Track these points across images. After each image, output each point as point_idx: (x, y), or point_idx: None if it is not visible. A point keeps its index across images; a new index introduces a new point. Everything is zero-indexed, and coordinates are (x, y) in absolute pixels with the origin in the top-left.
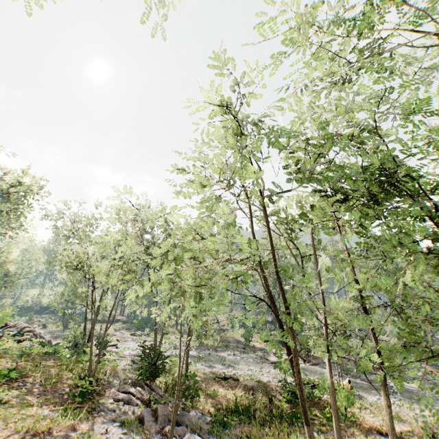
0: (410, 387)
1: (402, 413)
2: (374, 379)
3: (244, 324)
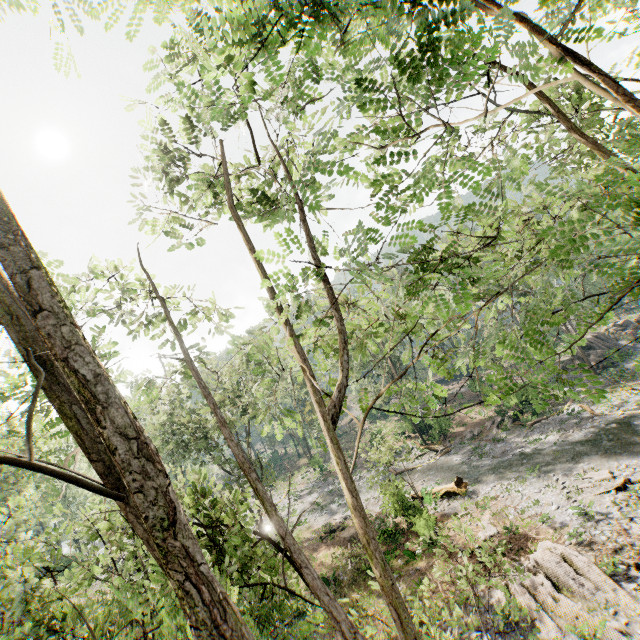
0: (544, 445)
1: (505, 505)
2: (506, 450)
3: (384, 413)
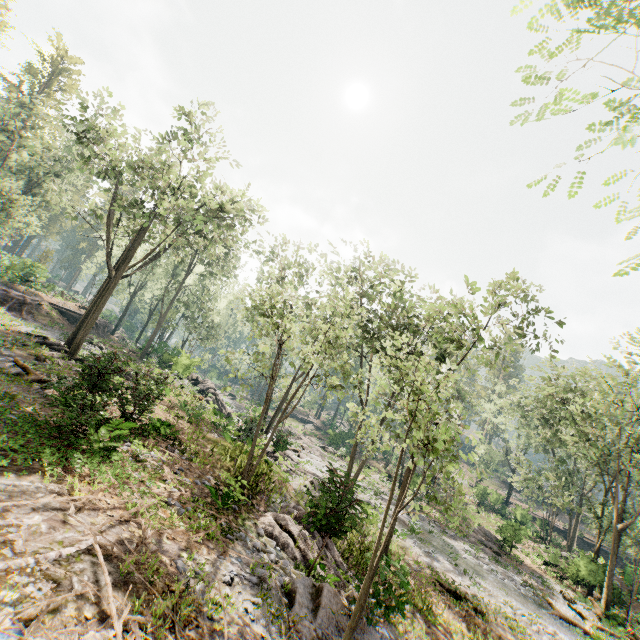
0: None
1: None
2: None
3: (503, 511)
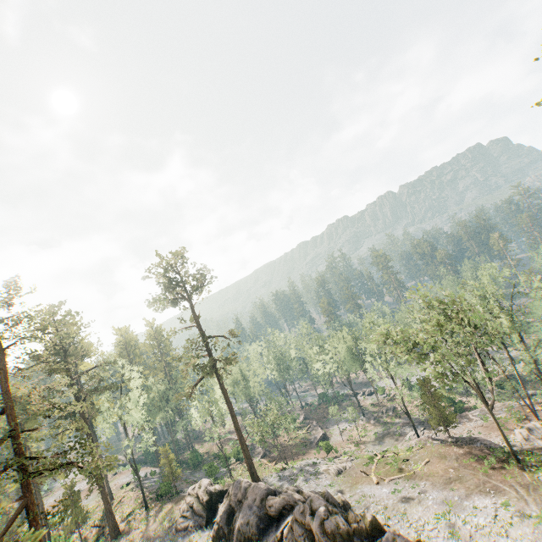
0: None
1: None
2: None
3: None
